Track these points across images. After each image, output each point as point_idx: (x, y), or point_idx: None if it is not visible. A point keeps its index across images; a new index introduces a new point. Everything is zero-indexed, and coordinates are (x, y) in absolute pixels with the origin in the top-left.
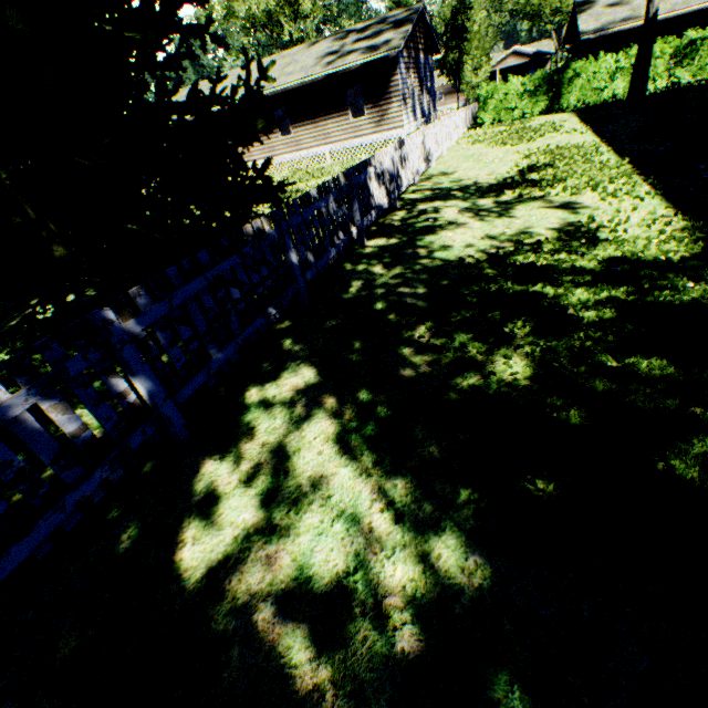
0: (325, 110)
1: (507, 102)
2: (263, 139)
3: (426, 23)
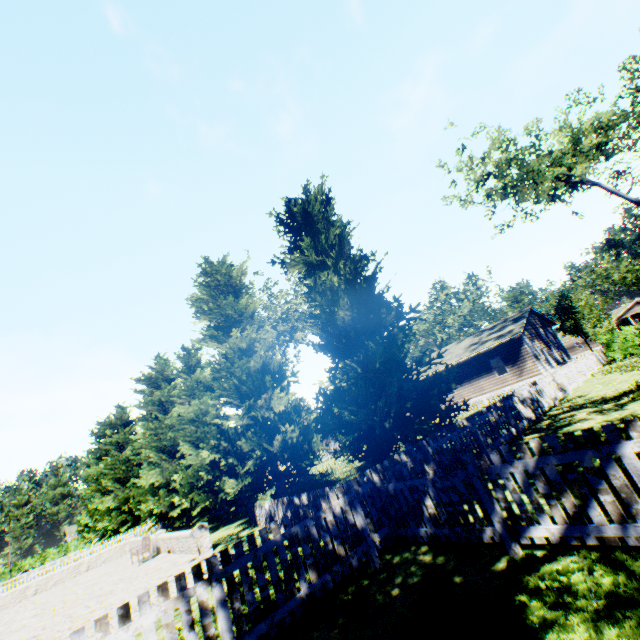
0: (476, 373)
1: (628, 341)
2: None
3: (536, 313)
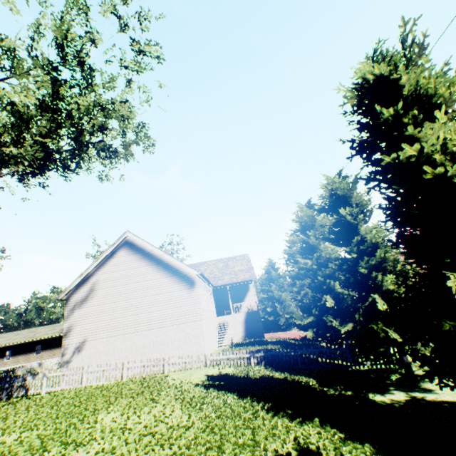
0: (57, 345)
1: None
2: (28, 355)
3: None
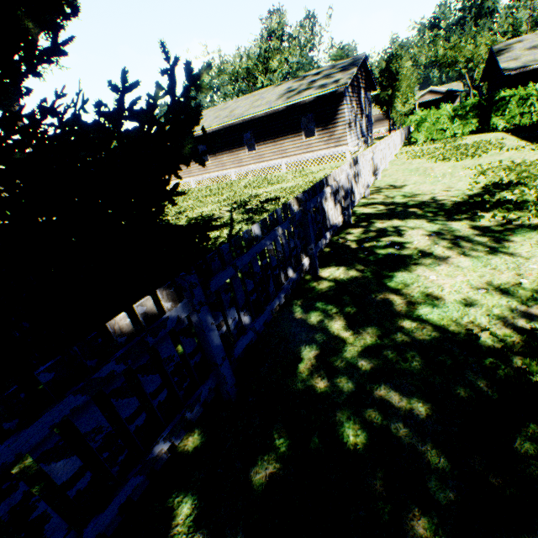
0: (283, 132)
1: (439, 124)
2: (234, 154)
3: (366, 68)
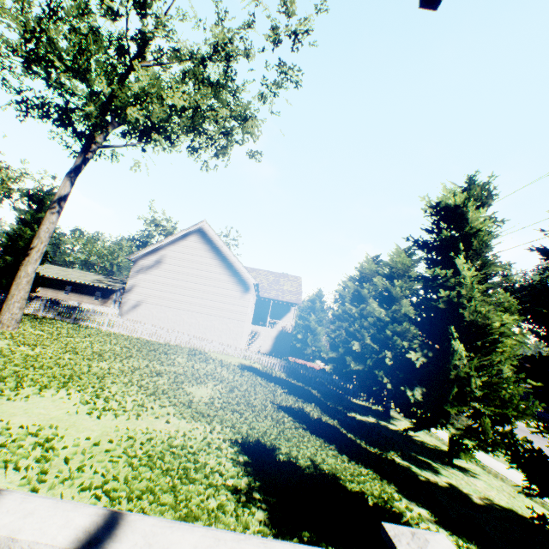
0: (87, 293)
1: None
2: (57, 291)
3: None
